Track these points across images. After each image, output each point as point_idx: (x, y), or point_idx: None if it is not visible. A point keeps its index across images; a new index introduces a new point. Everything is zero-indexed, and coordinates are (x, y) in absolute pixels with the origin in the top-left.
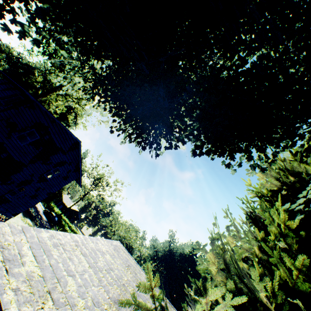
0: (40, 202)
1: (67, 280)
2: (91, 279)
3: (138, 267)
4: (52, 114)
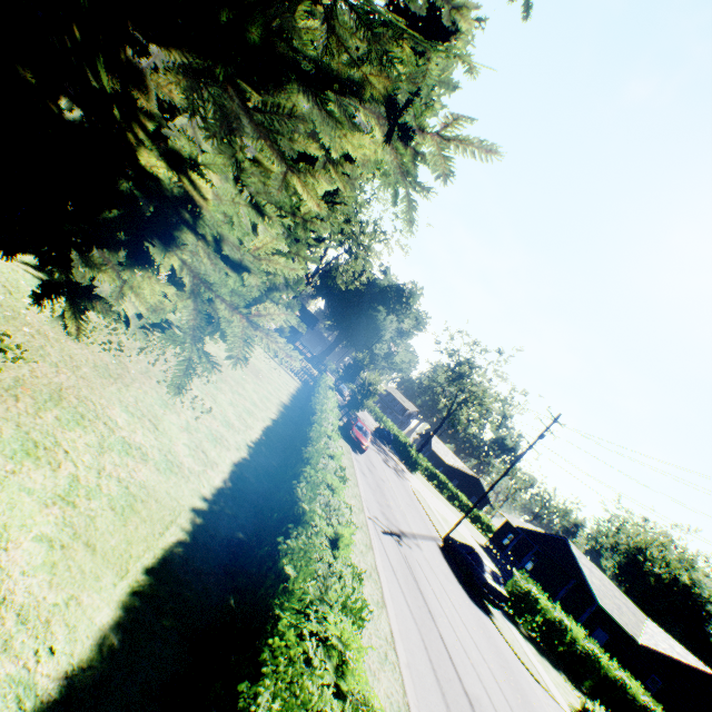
0: None
1: None
2: None
3: None
4: None
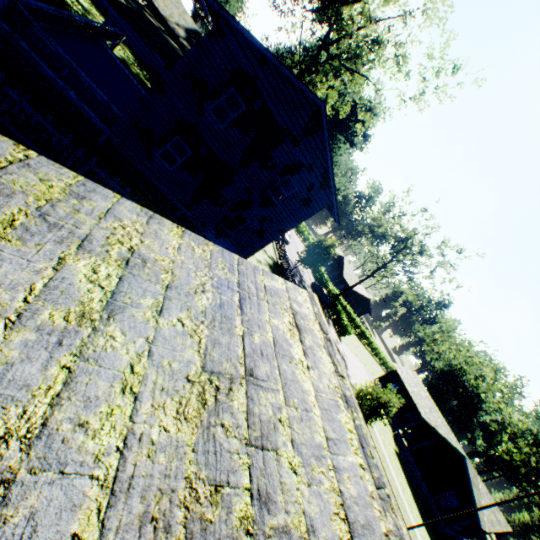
0: (309, 271)
1: None
2: None
3: (346, 421)
4: (252, 36)
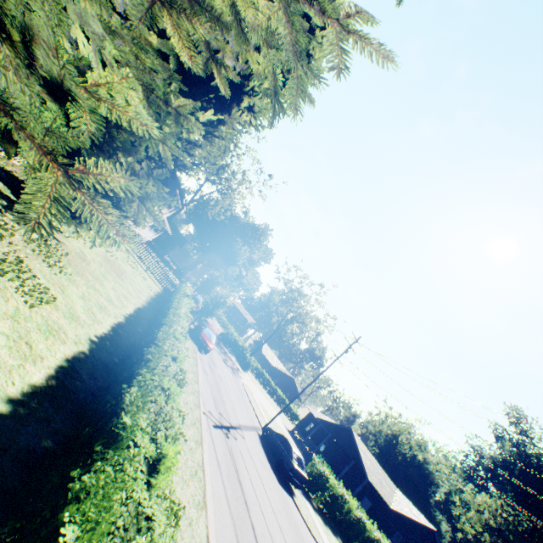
0: None
1: None
2: None
3: None
4: None
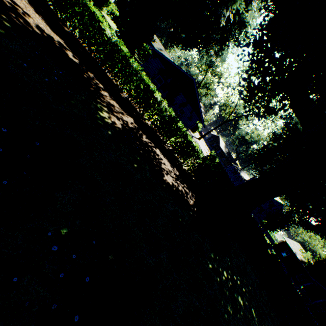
0: None
1: (291, 244)
2: (293, 245)
3: (302, 249)
4: (275, 199)
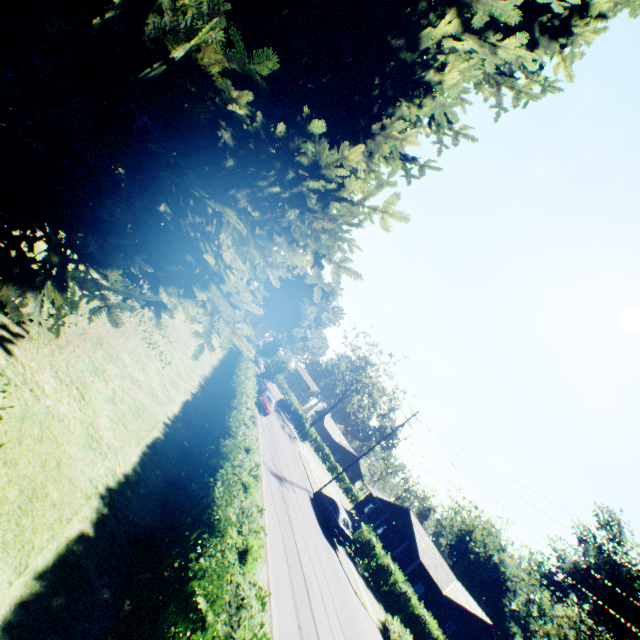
0: None
1: None
2: None
3: None
4: None
